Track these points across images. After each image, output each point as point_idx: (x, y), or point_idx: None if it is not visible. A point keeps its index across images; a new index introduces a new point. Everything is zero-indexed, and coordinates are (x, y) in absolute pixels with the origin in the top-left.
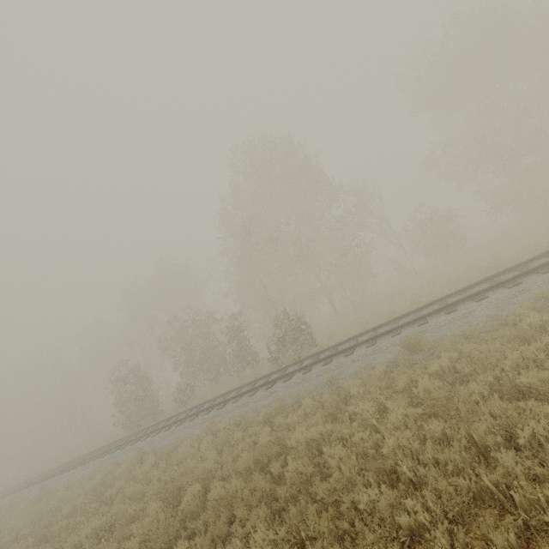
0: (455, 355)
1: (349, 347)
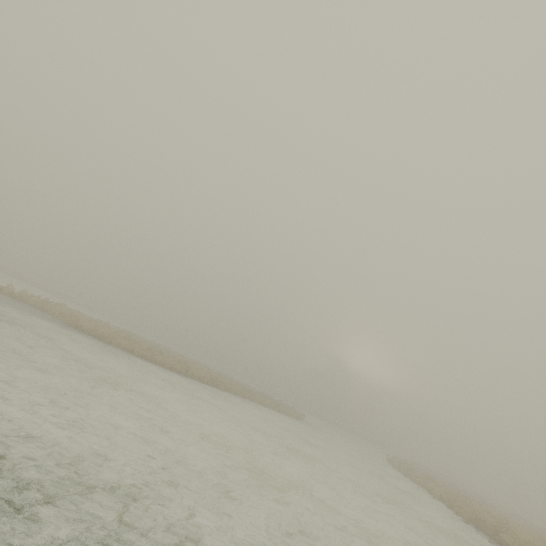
0: None
1: None
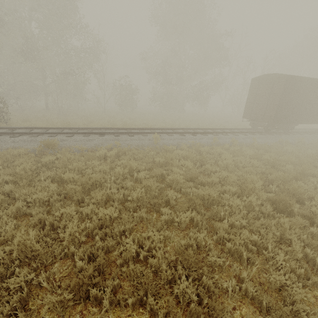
0: (62, 156)
1: (18, 133)
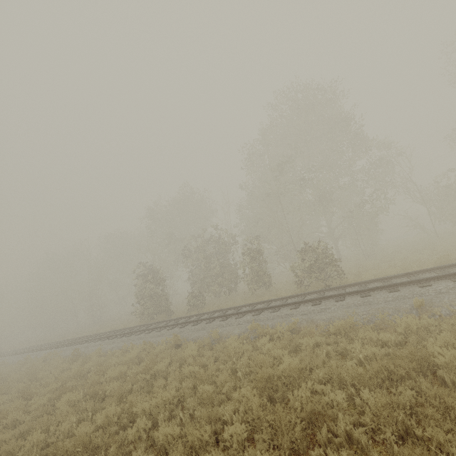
0: None
1: (423, 279)
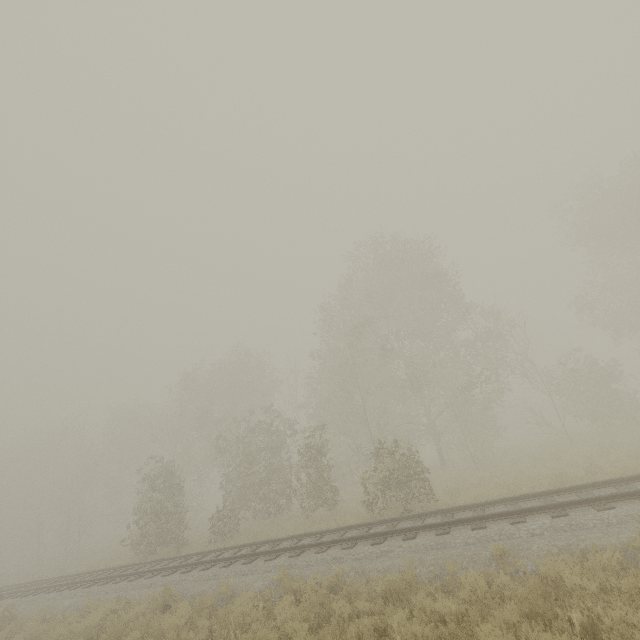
0: None
1: (516, 511)
